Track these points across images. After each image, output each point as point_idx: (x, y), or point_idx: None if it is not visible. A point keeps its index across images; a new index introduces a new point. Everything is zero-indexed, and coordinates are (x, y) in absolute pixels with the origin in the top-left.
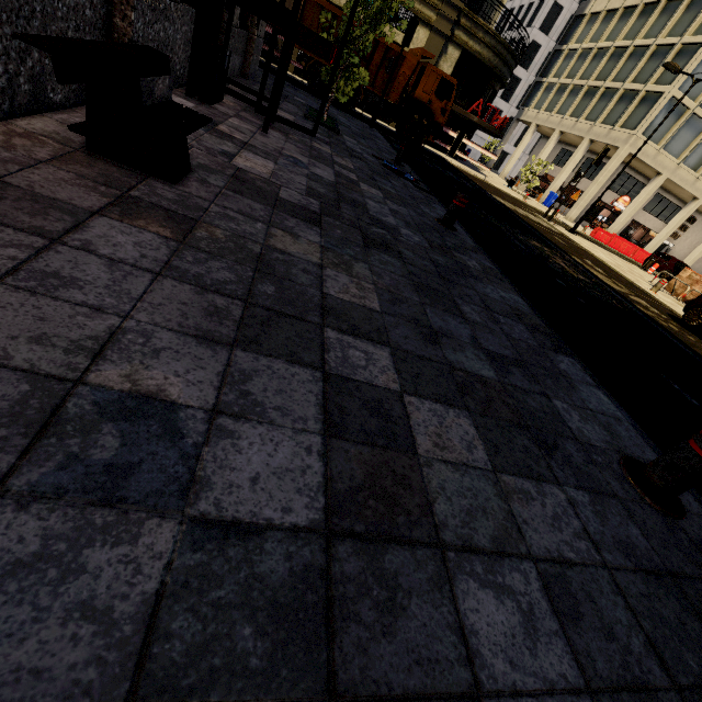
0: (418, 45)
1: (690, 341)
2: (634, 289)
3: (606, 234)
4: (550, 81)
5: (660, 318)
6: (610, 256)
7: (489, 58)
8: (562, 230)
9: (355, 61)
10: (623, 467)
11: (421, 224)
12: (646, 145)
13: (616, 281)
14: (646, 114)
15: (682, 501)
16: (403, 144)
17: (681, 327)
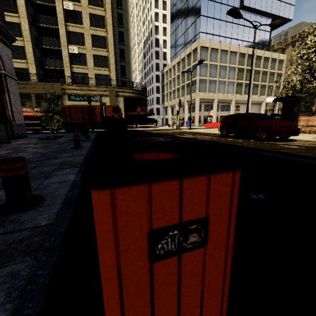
0: (107, 103)
1: (219, 140)
2: (207, 134)
3: (209, 124)
4: (166, 93)
5: (209, 138)
6: (207, 129)
7: (134, 95)
8: (183, 130)
9: (51, 114)
10: (3, 202)
11: (52, 151)
12: (203, 94)
13: (197, 135)
14: (196, 86)
15: (45, 203)
16: (80, 130)
17: (222, 137)
